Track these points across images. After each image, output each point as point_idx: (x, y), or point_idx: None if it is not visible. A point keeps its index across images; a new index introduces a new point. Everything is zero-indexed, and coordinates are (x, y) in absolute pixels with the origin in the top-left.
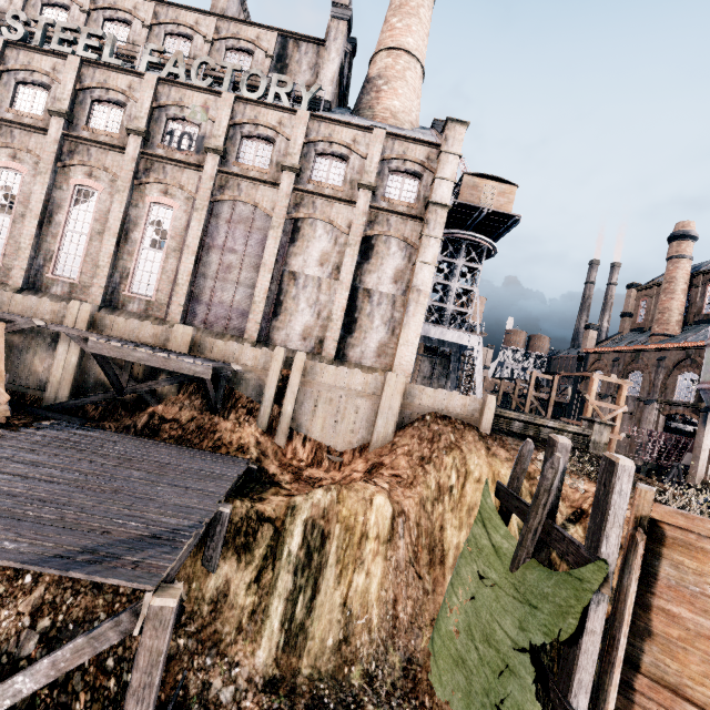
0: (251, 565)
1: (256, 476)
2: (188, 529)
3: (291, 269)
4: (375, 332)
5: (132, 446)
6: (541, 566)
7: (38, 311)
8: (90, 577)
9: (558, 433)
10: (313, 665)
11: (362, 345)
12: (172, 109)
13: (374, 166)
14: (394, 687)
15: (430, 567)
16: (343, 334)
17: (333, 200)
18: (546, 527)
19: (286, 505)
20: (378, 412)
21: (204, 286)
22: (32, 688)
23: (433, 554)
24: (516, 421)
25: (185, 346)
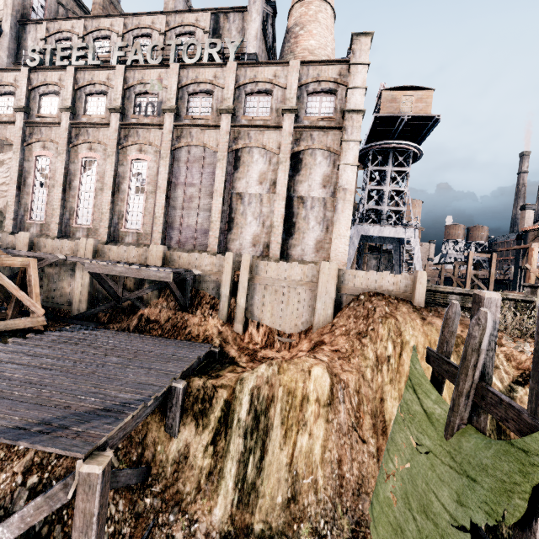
0: (207, 431)
1: (219, 357)
2: (136, 402)
3: (237, 191)
4: (311, 231)
5: (121, 339)
6: (479, 433)
7: (62, 249)
8: (33, 446)
9: None
10: (264, 521)
11: (301, 244)
12: (138, 87)
13: (293, 93)
14: None
15: (374, 432)
16: (285, 237)
17: (263, 128)
18: (479, 390)
19: (236, 379)
20: (317, 296)
21: (175, 216)
22: (9, 537)
23: (375, 419)
24: (452, 294)
25: (159, 261)
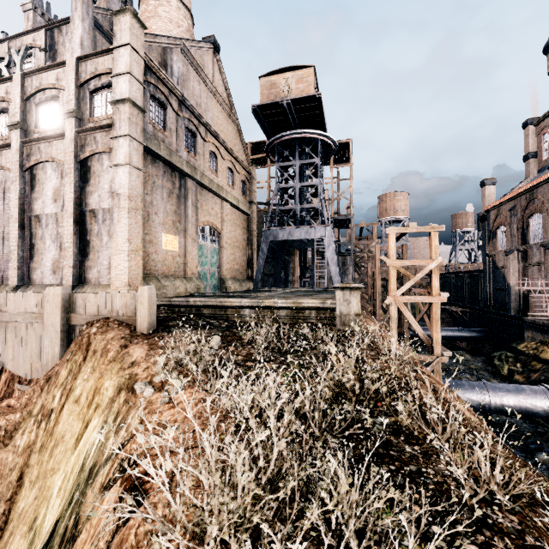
0: None
1: None
2: None
3: (35, 213)
4: (105, 249)
5: None
6: None
7: None
8: None
9: (298, 312)
10: None
11: (97, 265)
12: None
13: (72, 94)
14: None
15: None
16: (81, 259)
17: (51, 139)
18: None
19: None
20: (43, 331)
21: None
22: None
23: None
24: (244, 308)
25: None
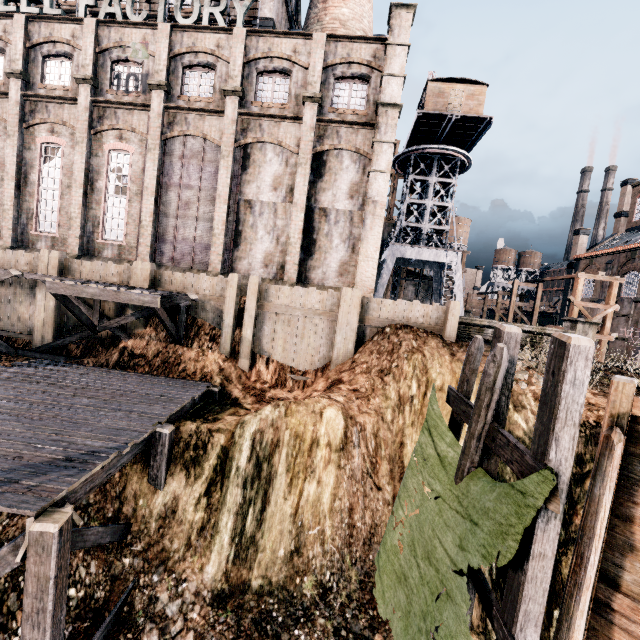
0: (200, 482)
1: (219, 398)
2: (108, 451)
3: (246, 197)
4: (335, 251)
5: (97, 377)
6: (487, 476)
7: (17, 263)
8: None
9: (536, 337)
10: (263, 576)
11: (323, 266)
12: (115, 51)
13: (317, 76)
14: (350, 597)
15: (391, 478)
16: (303, 257)
17: (279, 119)
18: (491, 432)
19: (236, 423)
20: (336, 328)
21: (167, 225)
22: None
23: (393, 465)
24: (489, 328)
25: (146, 281)
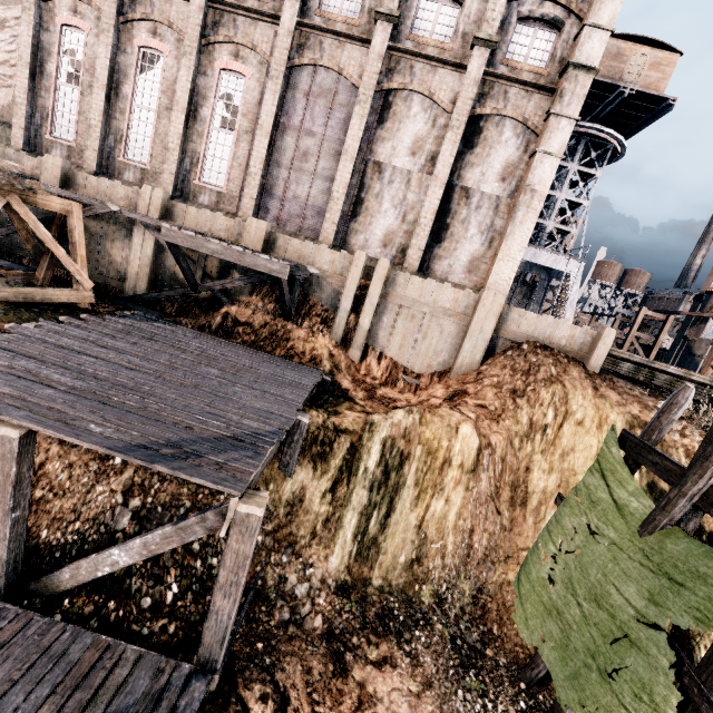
0: (326, 476)
1: (329, 388)
2: (269, 435)
3: (376, 158)
4: (468, 242)
5: (208, 344)
6: (691, 538)
7: (112, 195)
8: (175, 473)
9: (677, 381)
10: (384, 577)
11: (450, 257)
12: None
13: (498, 11)
14: (463, 610)
15: (511, 504)
16: (430, 243)
17: (437, 63)
18: (710, 496)
19: (364, 422)
20: (467, 334)
21: (278, 177)
22: (128, 562)
23: (515, 492)
24: (626, 361)
25: (259, 243)
